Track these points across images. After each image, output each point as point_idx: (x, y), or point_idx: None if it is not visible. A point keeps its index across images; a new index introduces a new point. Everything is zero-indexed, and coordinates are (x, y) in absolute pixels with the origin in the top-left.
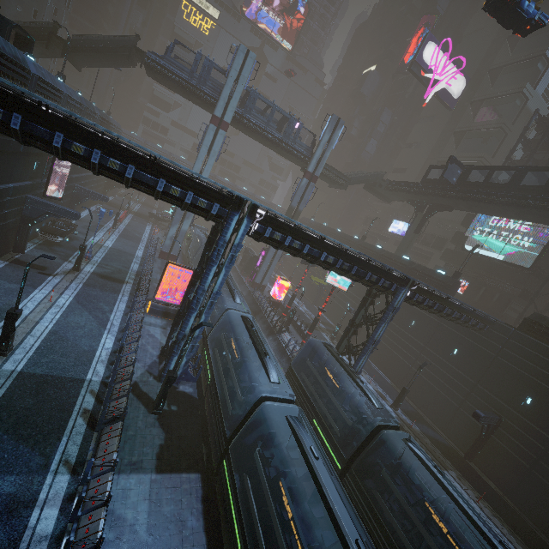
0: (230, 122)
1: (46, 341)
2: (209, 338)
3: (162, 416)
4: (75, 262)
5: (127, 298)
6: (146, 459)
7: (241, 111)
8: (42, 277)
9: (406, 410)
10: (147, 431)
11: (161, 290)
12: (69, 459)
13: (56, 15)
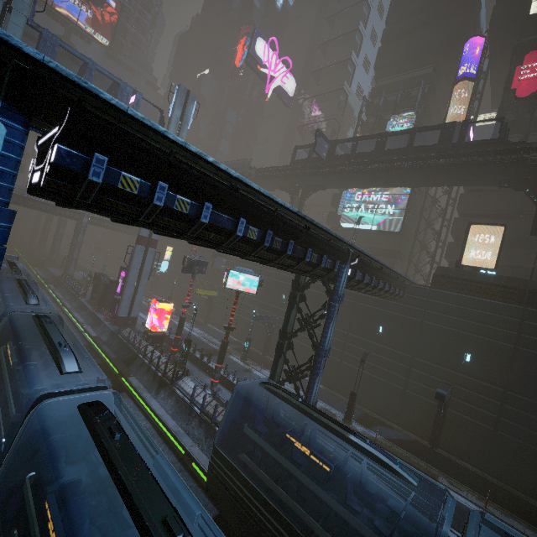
0: None
1: None
2: None
3: None
4: None
5: None
6: None
7: None
8: None
9: (356, 417)
10: None
11: None
12: None
13: None
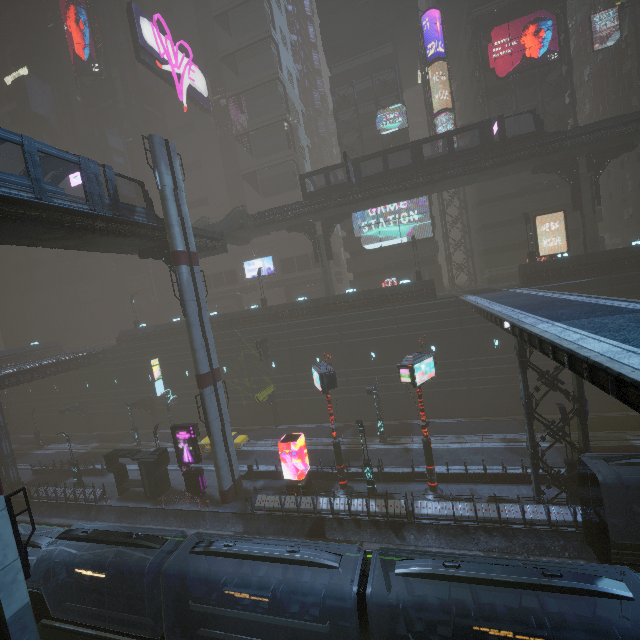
0: None
1: None
2: None
3: None
4: None
5: None
6: None
7: None
8: None
9: (524, 429)
10: None
11: None
12: None
13: None
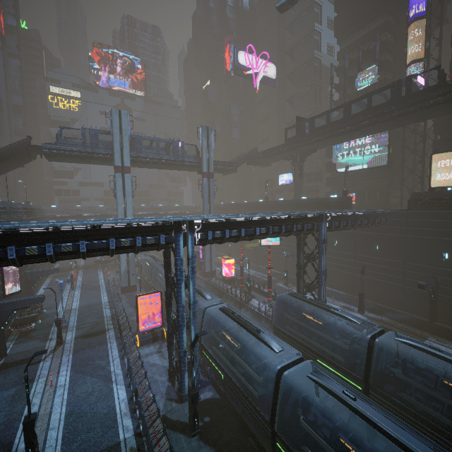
0: (130, 165)
1: (67, 426)
2: (202, 340)
3: (202, 433)
4: (57, 338)
5: (115, 344)
6: None
7: (134, 154)
8: (33, 368)
9: (369, 309)
10: None
11: (139, 320)
12: None
13: None
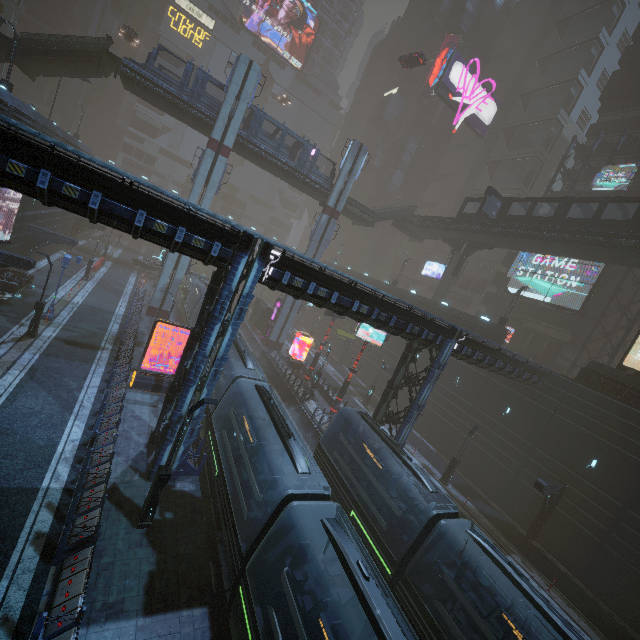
0: (232, 146)
1: None
2: (214, 416)
3: (152, 529)
4: (30, 326)
5: (103, 370)
6: (129, 596)
7: (245, 134)
8: None
9: (457, 484)
10: (130, 553)
11: (150, 356)
12: (9, 614)
13: (2, 13)
